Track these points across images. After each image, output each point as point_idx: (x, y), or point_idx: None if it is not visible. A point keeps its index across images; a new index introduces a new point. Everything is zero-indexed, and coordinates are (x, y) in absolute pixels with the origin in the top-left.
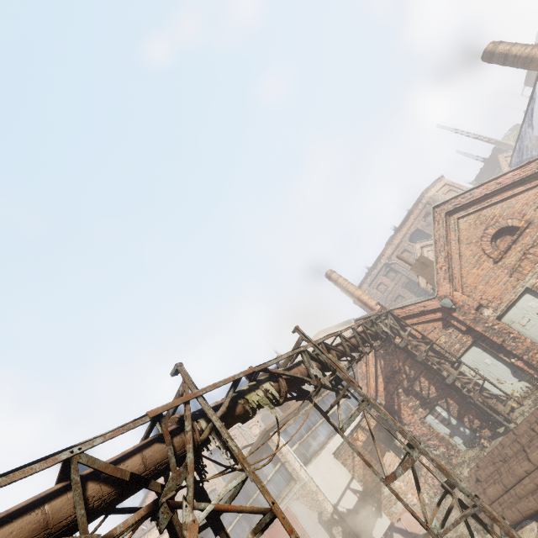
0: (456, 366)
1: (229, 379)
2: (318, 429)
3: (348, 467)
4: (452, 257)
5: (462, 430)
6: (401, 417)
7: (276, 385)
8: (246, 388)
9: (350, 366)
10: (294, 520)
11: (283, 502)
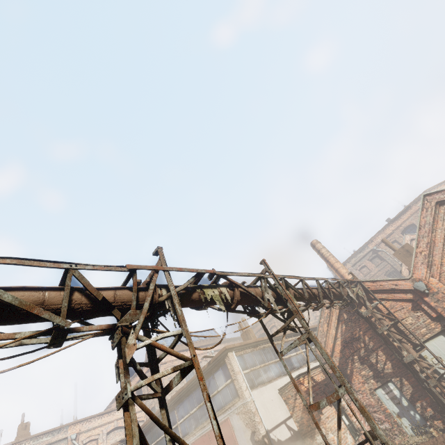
0: (417, 349)
1: (192, 269)
2: (270, 366)
3: (289, 406)
4: (435, 245)
5: (412, 414)
6: (351, 382)
7: (232, 292)
8: (206, 285)
9: (305, 308)
10: (231, 431)
11: (226, 412)
